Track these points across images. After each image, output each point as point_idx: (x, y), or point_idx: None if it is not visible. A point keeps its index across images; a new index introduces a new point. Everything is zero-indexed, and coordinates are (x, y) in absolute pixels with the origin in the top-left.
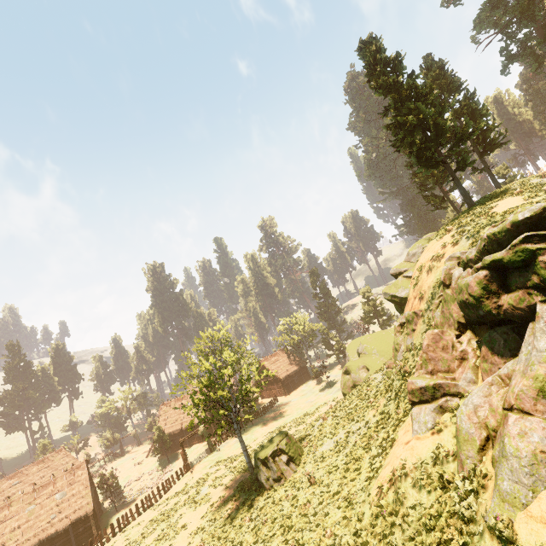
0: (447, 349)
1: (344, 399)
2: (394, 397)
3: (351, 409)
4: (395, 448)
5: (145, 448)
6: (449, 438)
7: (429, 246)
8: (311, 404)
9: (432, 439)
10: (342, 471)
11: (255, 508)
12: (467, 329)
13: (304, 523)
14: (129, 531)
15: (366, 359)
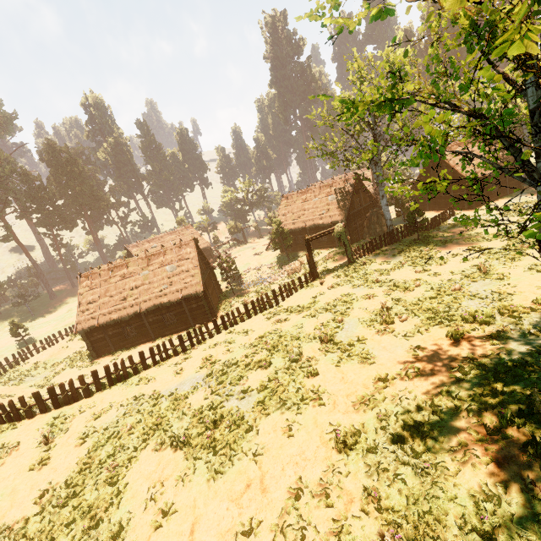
0: None
1: None
2: None
3: None
4: None
5: (265, 241)
6: None
7: None
8: None
9: None
10: None
11: None
12: None
13: None
14: (233, 338)
15: None
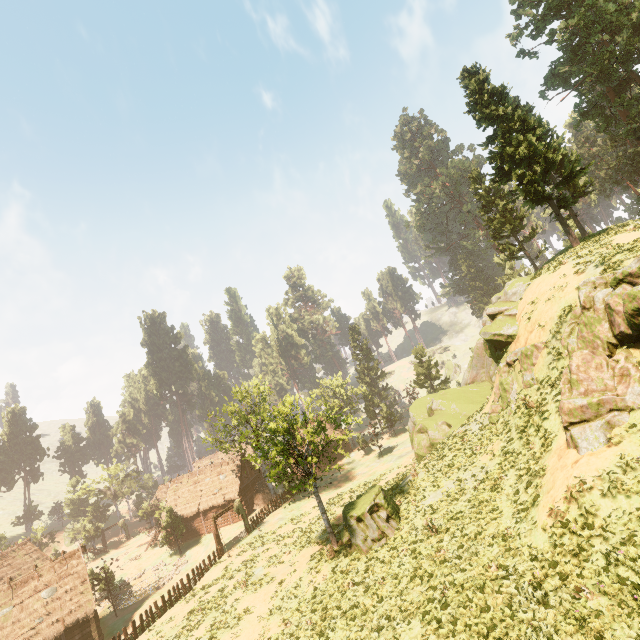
0: (601, 368)
1: (430, 455)
2: (519, 434)
3: (451, 461)
4: (554, 473)
5: (138, 541)
6: (632, 446)
7: (538, 281)
8: (369, 474)
9: (612, 451)
10: (473, 514)
11: (355, 572)
12: (618, 350)
13: (447, 568)
14: (159, 629)
15: (444, 415)
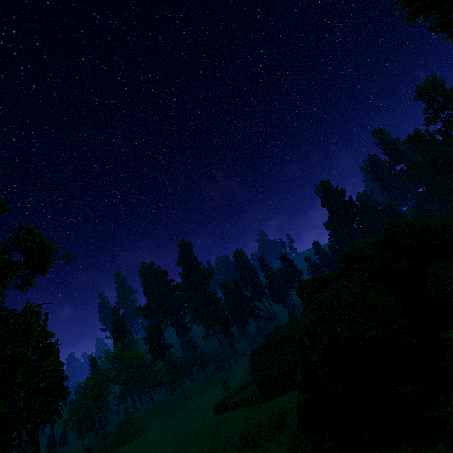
0: None
1: None
2: None
3: None
4: None
5: None
6: None
7: None
8: None
9: None
10: None
11: None
12: None
13: None
14: None
15: None
